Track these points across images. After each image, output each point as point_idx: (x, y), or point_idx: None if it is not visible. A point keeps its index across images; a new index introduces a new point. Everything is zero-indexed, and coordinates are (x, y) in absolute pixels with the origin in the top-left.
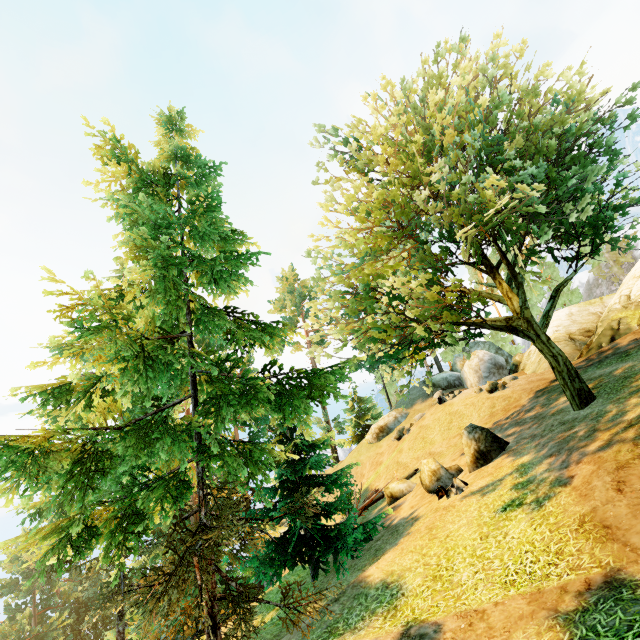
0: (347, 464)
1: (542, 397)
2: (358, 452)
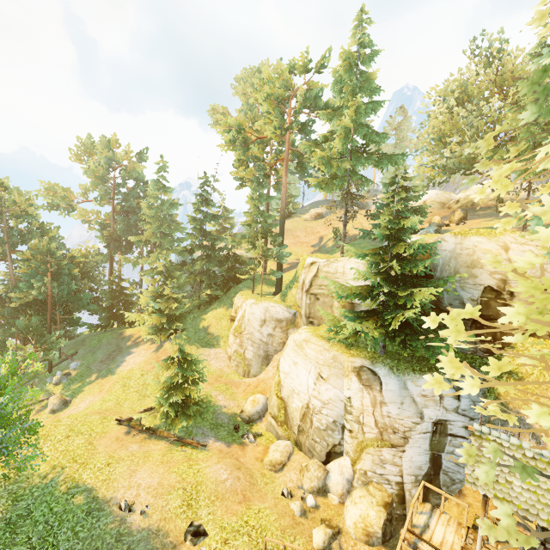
0: (291, 227)
1: None
2: (298, 223)
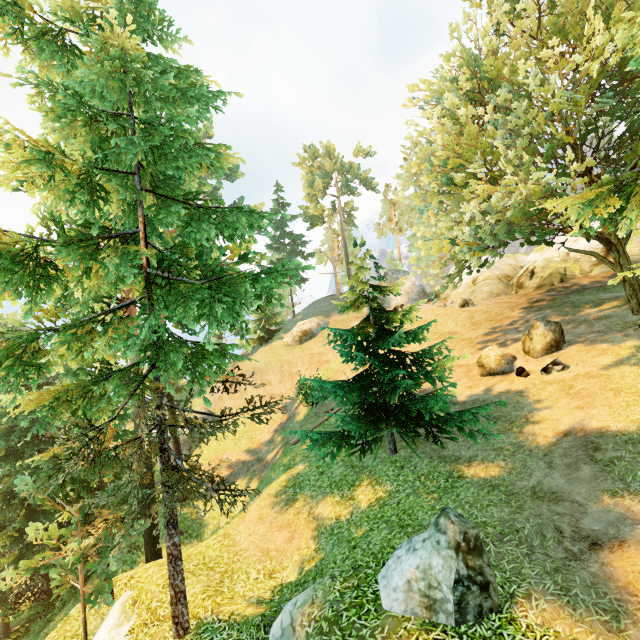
0: (262, 364)
1: (546, 311)
2: (274, 353)
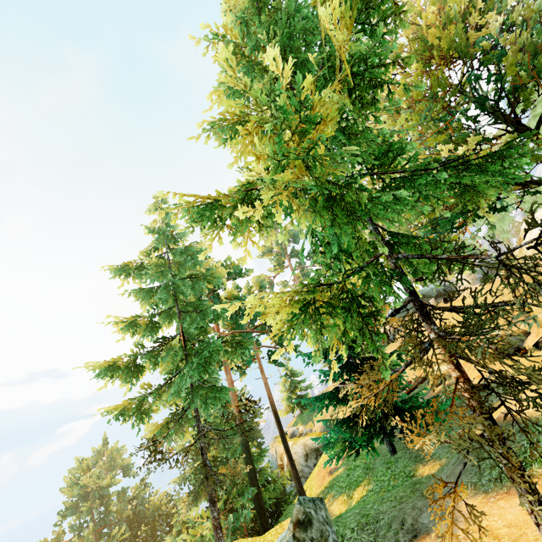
0: None
1: None
2: None
